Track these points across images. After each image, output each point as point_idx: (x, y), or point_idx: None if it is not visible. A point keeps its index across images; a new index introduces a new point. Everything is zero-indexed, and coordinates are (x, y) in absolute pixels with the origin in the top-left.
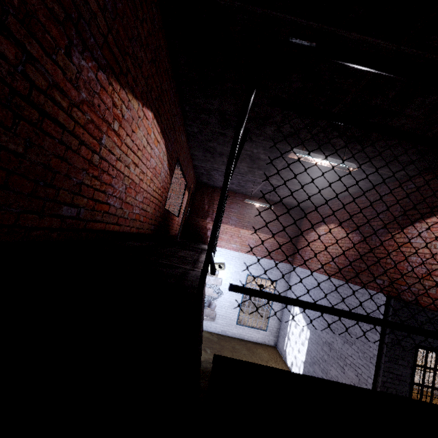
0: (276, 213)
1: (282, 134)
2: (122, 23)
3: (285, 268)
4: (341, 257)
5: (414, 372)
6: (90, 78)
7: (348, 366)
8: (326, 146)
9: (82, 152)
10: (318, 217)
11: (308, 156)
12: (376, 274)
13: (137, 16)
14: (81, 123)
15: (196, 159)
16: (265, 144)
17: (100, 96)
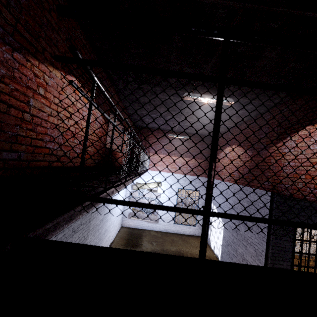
0: (195, 142)
1: (67, 81)
2: (29, 14)
3: (205, 181)
4: (241, 168)
5: (294, 244)
6: (7, 58)
7: (249, 245)
8: (216, 88)
9: (12, 112)
10: (224, 141)
11: (197, 97)
12: (263, 178)
13: (43, 7)
14: (5, 92)
15: (128, 109)
16: (173, 92)
17: (20, 71)
